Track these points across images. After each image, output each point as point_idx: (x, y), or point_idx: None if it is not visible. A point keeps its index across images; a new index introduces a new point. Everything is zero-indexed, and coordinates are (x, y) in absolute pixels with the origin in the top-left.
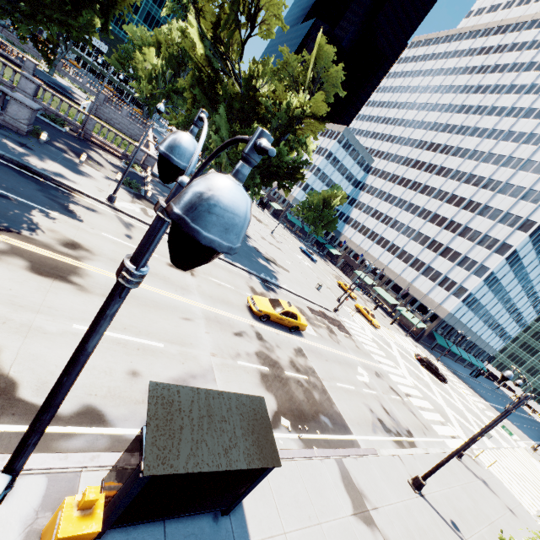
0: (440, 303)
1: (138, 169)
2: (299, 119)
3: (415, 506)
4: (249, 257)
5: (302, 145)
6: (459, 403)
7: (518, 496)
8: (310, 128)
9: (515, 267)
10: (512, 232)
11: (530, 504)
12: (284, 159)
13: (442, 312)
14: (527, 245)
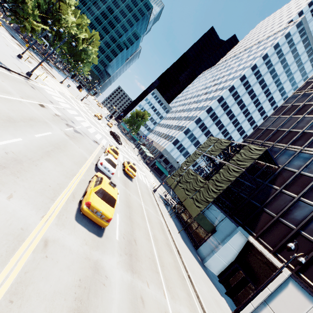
0: (164, 146)
1: (6, 22)
2: (57, 2)
3: None
4: (23, 44)
5: (65, 19)
6: (109, 138)
7: (47, 90)
8: (64, 8)
9: (206, 133)
10: (200, 112)
11: (52, 95)
12: (44, 7)
13: (162, 149)
14: (208, 118)
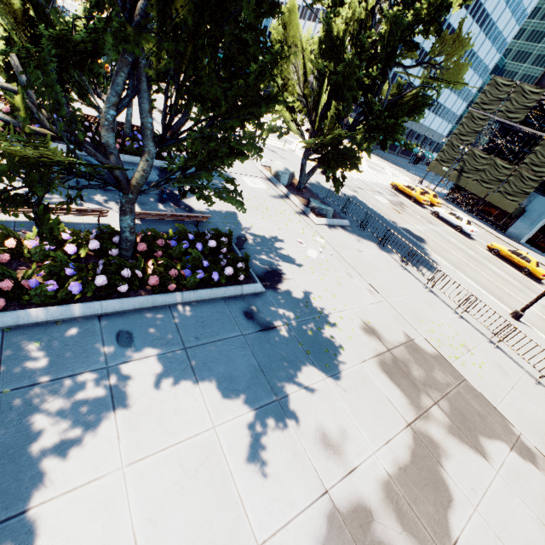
0: None
1: None
2: None
3: (133, 116)
4: None
5: None
6: None
7: None
8: None
9: None
10: None
11: None
12: None
13: None
14: None
